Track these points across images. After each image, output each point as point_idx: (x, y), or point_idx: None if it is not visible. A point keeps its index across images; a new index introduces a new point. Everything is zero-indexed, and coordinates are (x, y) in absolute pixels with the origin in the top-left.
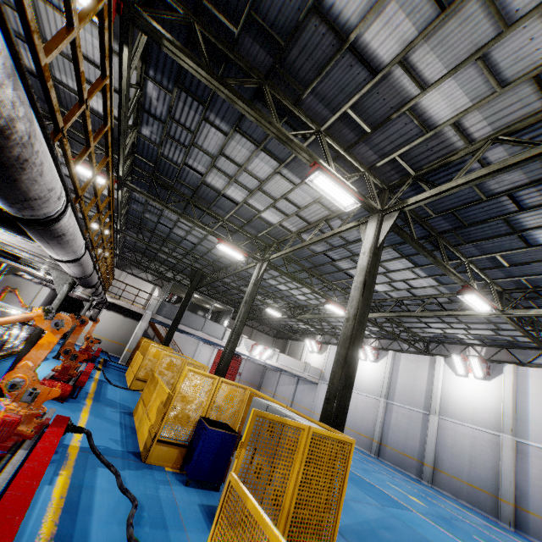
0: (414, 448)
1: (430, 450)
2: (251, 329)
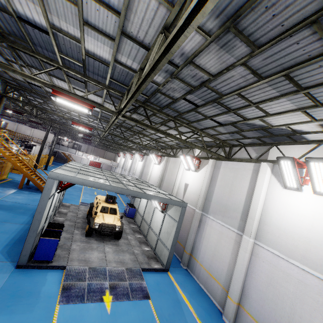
0: None
1: None
2: (104, 151)
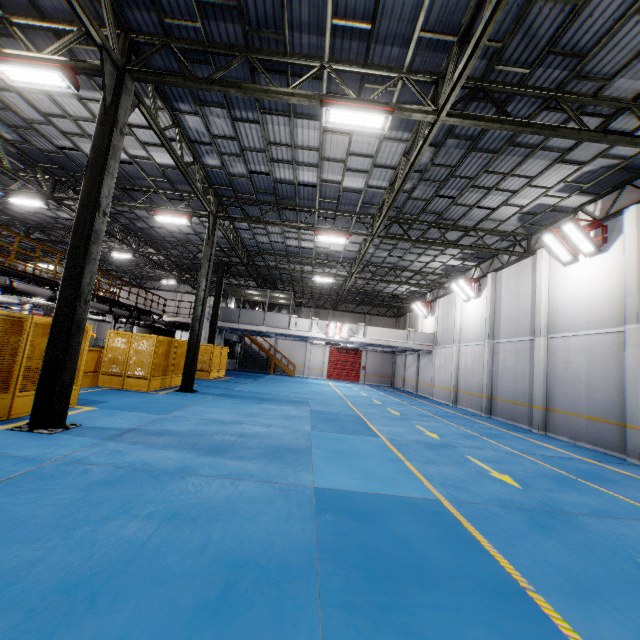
0: (524, 391)
1: (538, 386)
2: (362, 316)
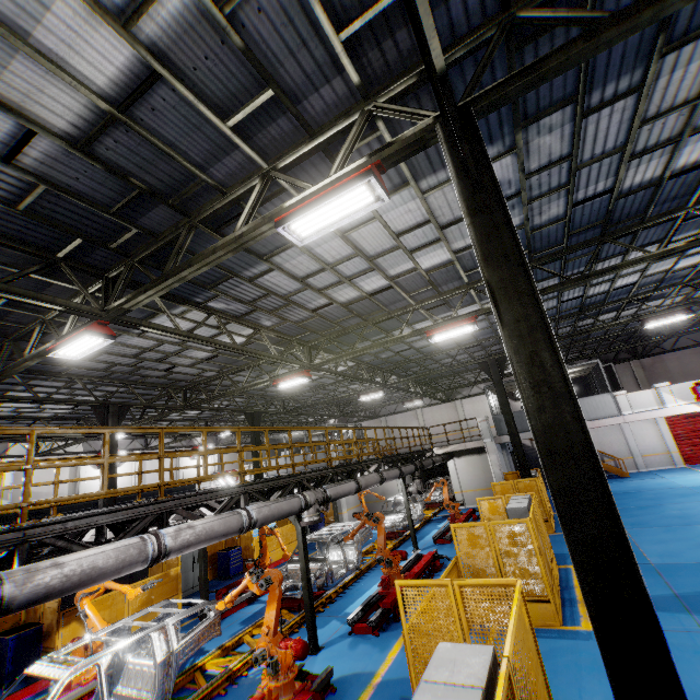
0: None
1: None
2: (695, 350)
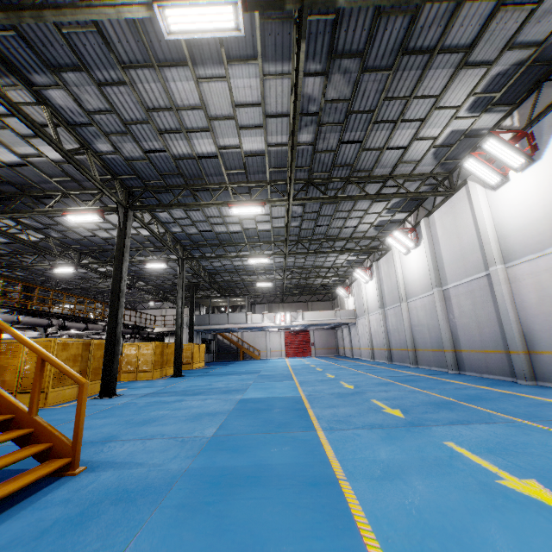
0: (403, 340)
1: (407, 335)
2: (305, 304)
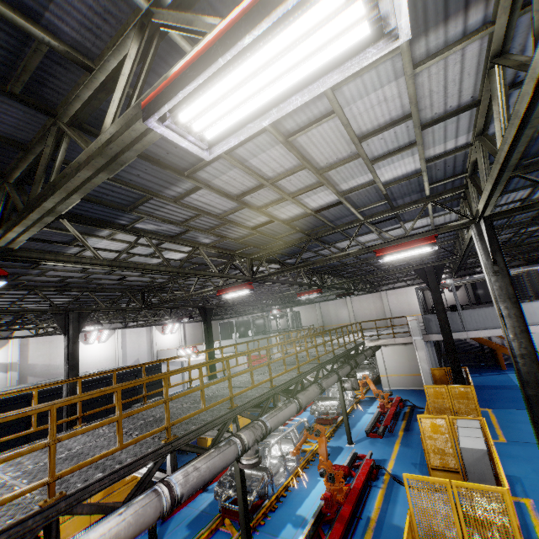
0: None
1: None
2: None
